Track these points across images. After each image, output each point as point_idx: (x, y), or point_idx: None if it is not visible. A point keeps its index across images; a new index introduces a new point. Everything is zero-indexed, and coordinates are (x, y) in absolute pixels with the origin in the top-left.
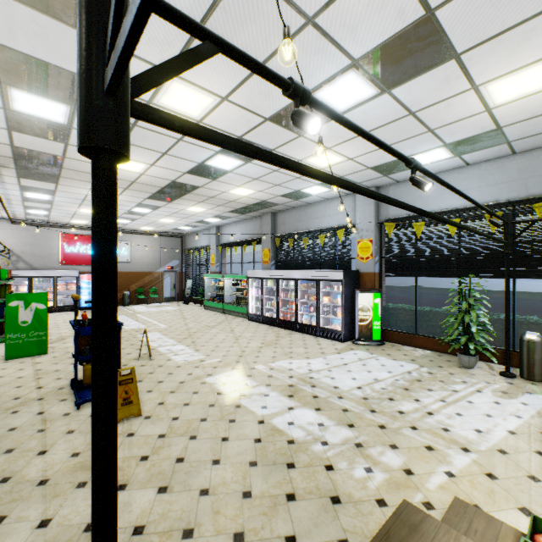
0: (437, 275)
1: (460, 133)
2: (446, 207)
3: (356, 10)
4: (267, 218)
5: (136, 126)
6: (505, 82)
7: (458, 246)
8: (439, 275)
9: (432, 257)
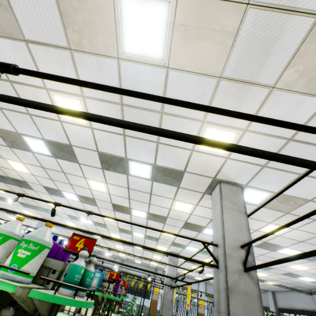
0: (128, 292)
1: (145, 262)
2: (135, 273)
3: (147, 256)
4: None
5: (104, 242)
6: (153, 262)
7: (134, 285)
8: (129, 293)
9: (128, 286)
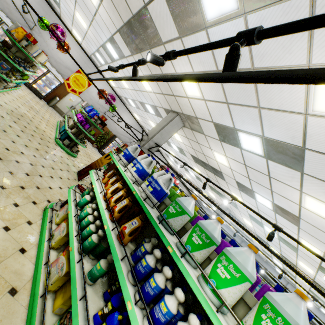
0: None
1: None
2: (316, 322)
3: None
4: (245, 245)
5: None
6: None
7: None
8: None
9: None
